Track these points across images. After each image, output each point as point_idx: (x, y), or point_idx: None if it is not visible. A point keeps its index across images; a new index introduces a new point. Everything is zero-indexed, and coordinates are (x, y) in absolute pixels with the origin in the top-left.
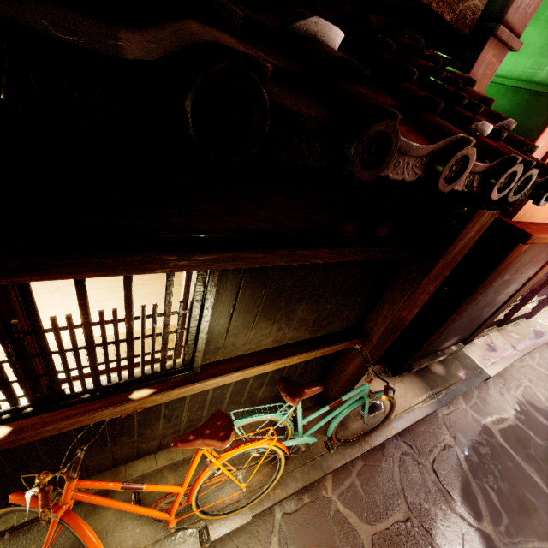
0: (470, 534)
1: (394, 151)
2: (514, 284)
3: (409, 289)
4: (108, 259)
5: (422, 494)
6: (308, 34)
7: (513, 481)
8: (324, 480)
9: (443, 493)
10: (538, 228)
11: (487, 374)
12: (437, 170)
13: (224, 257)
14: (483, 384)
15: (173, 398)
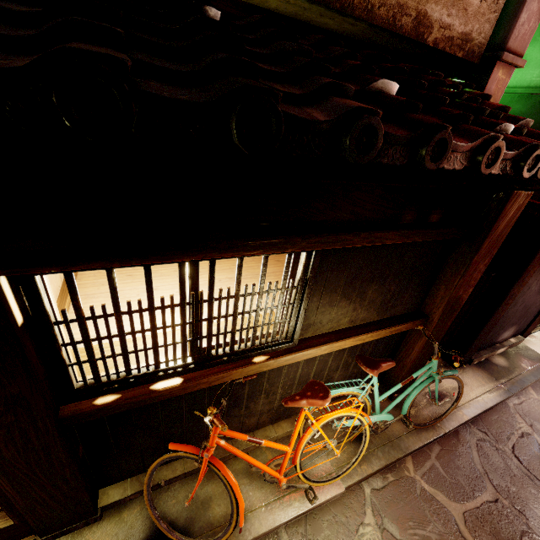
0: None
1: (449, 149)
2: None
3: (462, 268)
4: (266, 241)
5: (507, 477)
6: (377, 90)
7: None
8: (404, 462)
9: (529, 477)
10: None
11: None
12: (478, 159)
13: (329, 239)
14: None
15: (280, 365)
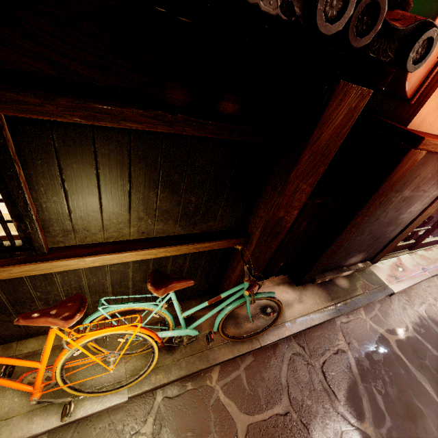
0: (349, 433)
1: None
2: (417, 203)
3: (279, 185)
4: None
5: (306, 392)
6: None
7: (402, 388)
8: (211, 371)
9: (327, 392)
10: (436, 137)
11: (391, 290)
12: None
13: None
14: (386, 298)
15: (17, 276)
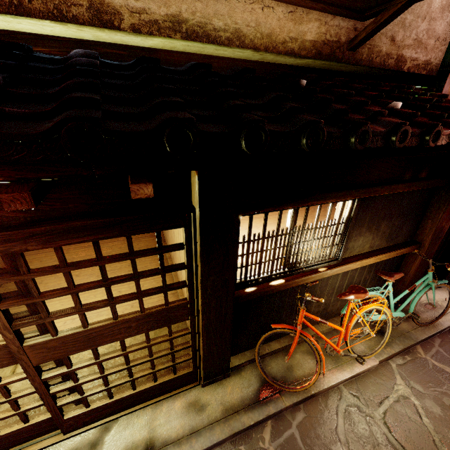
0: None
1: (441, 135)
2: None
3: (443, 207)
4: (338, 193)
5: None
6: (391, 107)
7: None
8: (415, 348)
9: None
10: None
11: None
12: None
13: (368, 191)
14: None
15: (333, 274)
